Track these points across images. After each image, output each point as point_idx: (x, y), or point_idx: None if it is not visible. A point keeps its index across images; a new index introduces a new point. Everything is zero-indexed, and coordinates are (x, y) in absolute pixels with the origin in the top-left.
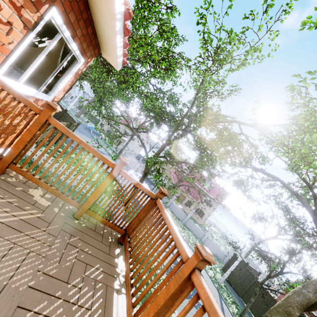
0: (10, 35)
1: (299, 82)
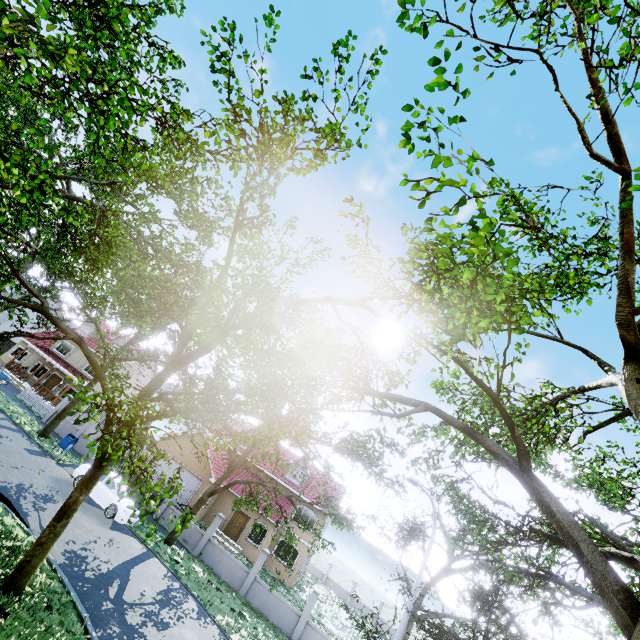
0: None
1: (420, 127)
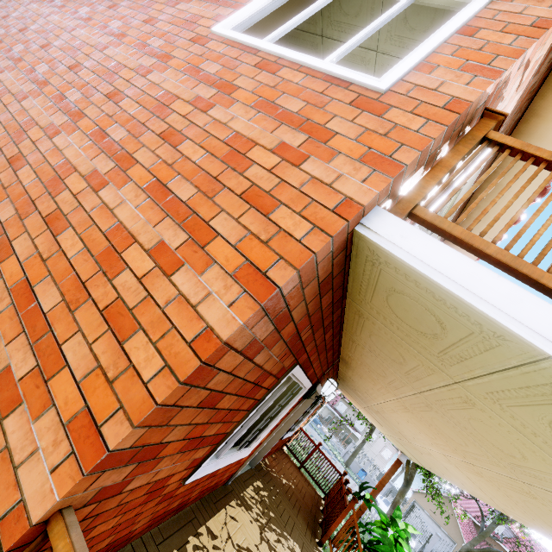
0: None
1: None
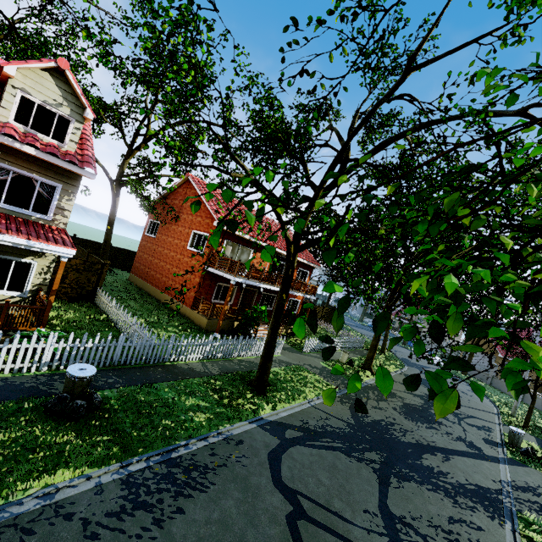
0: (295, 274)
1: None
